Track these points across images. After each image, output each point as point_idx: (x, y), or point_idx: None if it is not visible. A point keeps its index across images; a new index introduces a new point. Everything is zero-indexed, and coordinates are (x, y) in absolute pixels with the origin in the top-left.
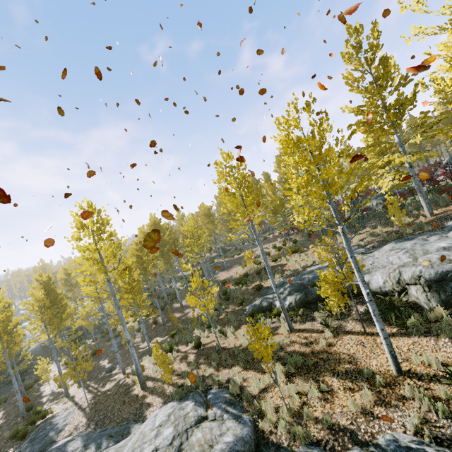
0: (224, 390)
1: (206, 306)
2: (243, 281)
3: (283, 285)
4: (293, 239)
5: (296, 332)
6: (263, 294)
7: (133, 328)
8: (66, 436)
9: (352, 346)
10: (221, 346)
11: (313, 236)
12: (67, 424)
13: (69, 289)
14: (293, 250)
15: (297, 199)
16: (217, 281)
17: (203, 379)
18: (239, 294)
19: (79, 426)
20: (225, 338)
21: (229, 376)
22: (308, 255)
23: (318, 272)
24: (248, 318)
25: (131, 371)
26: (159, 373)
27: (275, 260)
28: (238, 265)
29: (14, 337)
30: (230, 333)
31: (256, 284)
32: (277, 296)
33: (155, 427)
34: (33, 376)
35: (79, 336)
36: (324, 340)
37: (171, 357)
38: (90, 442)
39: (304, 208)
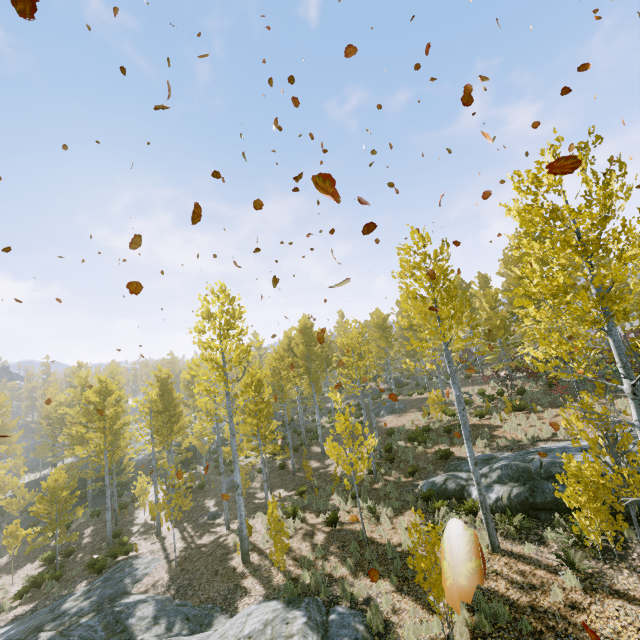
0: (359, 615)
1: (354, 464)
2: (420, 437)
3: (489, 462)
4: (518, 387)
5: (503, 555)
6: (450, 467)
7: (254, 466)
8: (140, 592)
9: (625, 627)
10: (367, 535)
11: (557, 389)
12: (147, 574)
13: (190, 395)
14: (515, 405)
15: (538, 317)
16: (380, 427)
17: (328, 581)
18: (410, 456)
19: (158, 583)
20: (376, 524)
21: (370, 593)
22: (543, 419)
23: (565, 458)
24: (419, 501)
25: (236, 529)
26: (271, 545)
27: (479, 415)
28: (416, 411)
29: (119, 440)
30: (385, 518)
31: (440, 449)
32: (475, 480)
33: (242, 636)
34: (132, 494)
35: (190, 458)
36: (561, 592)
37: (292, 527)
38: (162, 615)
39: (551, 335)
